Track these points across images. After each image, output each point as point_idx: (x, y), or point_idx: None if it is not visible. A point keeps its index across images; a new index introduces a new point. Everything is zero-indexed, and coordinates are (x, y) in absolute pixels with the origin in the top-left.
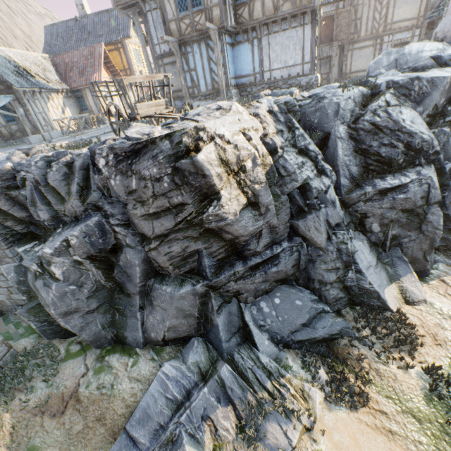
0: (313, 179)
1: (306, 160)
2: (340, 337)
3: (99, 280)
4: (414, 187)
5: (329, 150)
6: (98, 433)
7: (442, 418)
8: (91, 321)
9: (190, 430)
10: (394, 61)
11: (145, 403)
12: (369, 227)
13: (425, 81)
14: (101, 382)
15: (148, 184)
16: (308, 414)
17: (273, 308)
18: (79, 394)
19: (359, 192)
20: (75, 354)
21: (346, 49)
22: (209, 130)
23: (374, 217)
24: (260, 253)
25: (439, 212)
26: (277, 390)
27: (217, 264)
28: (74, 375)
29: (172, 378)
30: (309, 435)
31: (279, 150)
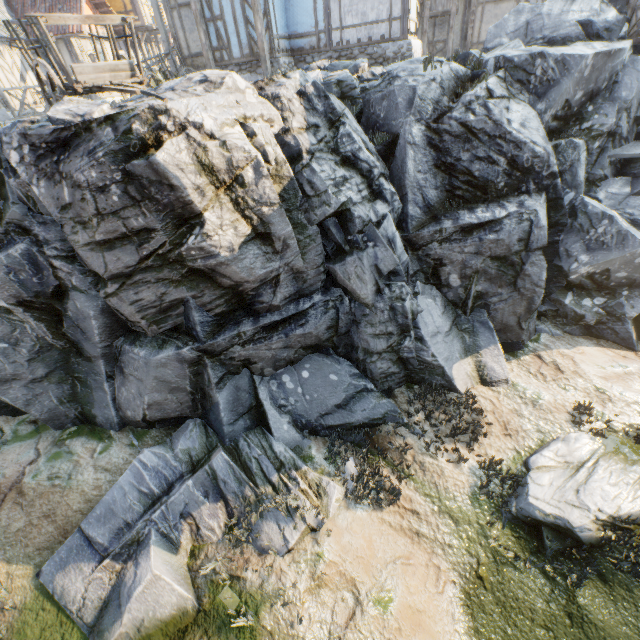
0: (358, 204)
1: (353, 174)
2: (383, 422)
3: (42, 336)
4: (511, 225)
5: (396, 162)
6: (44, 532)
7: (485, 519)
8: (42, 393)
9: (164, 530)
10: (525, 25)
11: (111, 497)
12: (446, 279)
13: (552, 60)
14: (56, 471)
15: (86, 196)
16: (316, 512)
17: (300, 383)
18: (23, 486)
19: (434, 227)
20: (25, 437)
21: (475, 2)
22: (176, 113)
23: (453, 265)
24: (279, 308)
25: (542, 262)
26: (284, 484)
27: (215, 321)
28: (18, 462)
29: (151, 467)
30: (313, 536)
31: (305, 156)
